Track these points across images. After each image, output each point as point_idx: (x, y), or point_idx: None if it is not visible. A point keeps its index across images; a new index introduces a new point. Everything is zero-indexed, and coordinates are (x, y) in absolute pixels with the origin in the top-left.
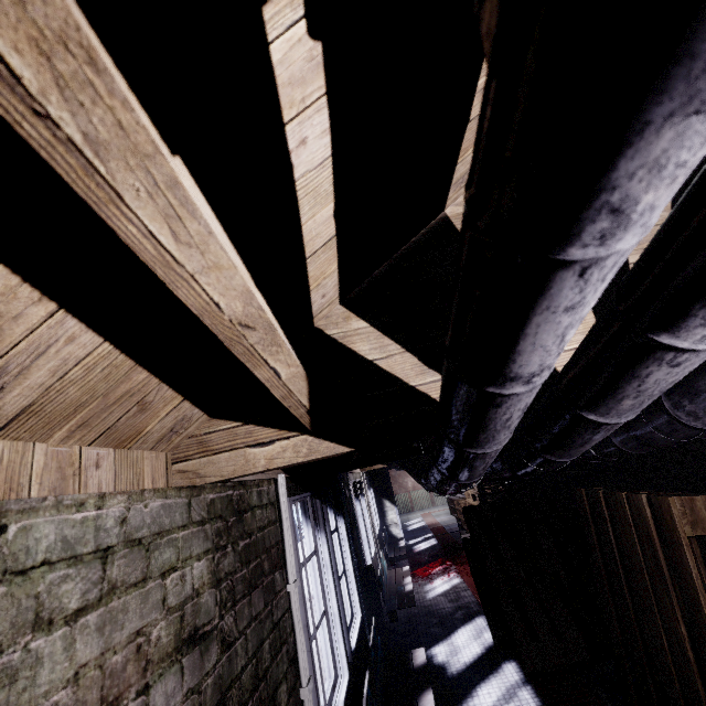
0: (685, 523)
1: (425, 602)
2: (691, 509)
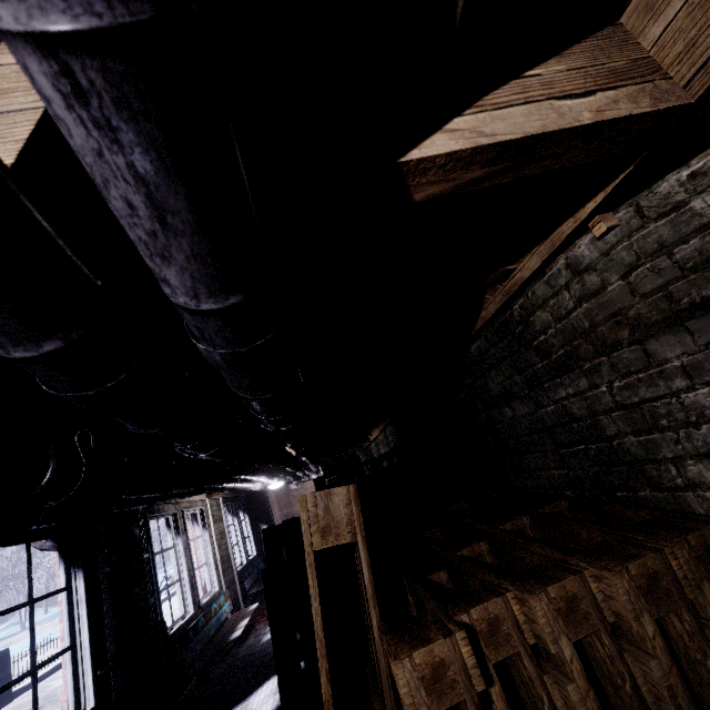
0: (315, 531)
1: (255, 649)
2: (325, 508)
